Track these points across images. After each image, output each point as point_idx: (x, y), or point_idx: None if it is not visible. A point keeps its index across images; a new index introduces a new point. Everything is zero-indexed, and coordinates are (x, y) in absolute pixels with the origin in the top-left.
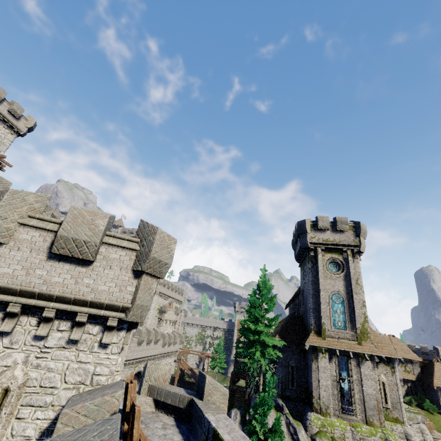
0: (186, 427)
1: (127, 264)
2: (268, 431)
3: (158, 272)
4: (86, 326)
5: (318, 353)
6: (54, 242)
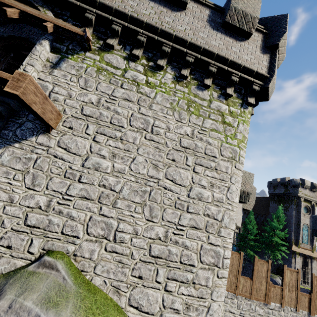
0: None
1: None
2: None
3: None
4: None
5: (296, 254)
6: None
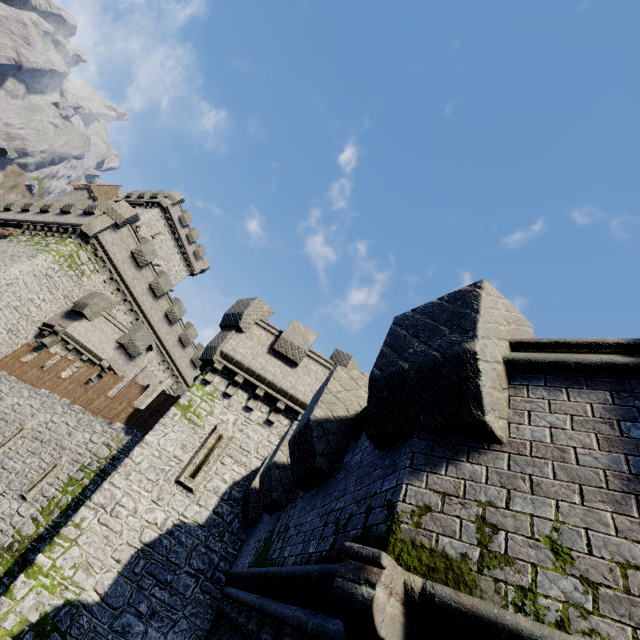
0: None
1: (321, 378)
2: None
3: None
4: (279, 416)
5: None
6: (277, 340)
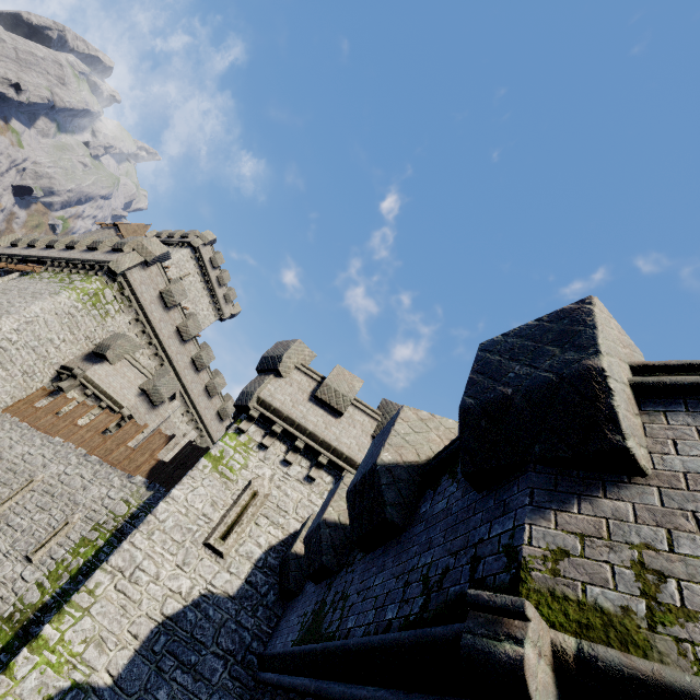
0: None
1: (368, 430)
2: None
3: None
4: (321, 472)
5: None
6: (319, 387)
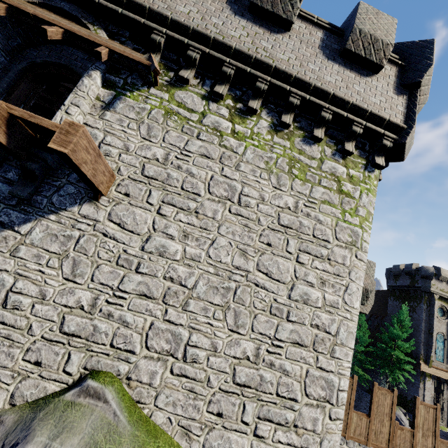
0: None
1: None
2: None
3: None
4: None
5: (425, 377)
6: None
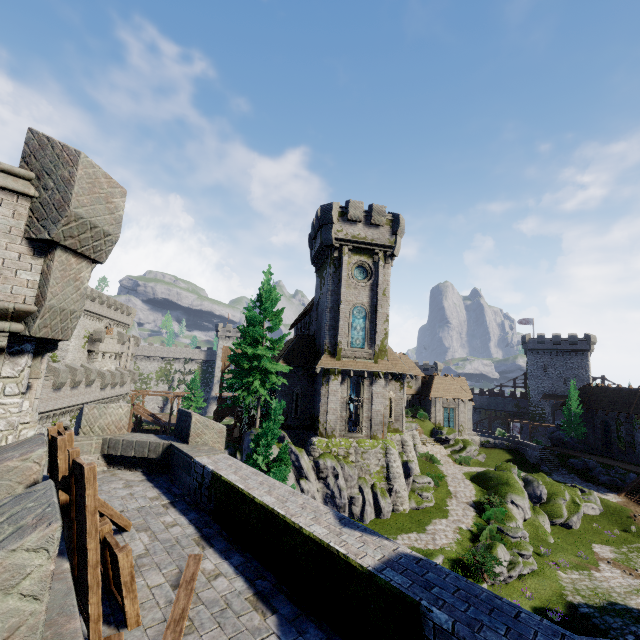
0: (164, 479)
1: (11, 226)
2: (273, 463)
3: (90, 249)
4: None
5: (330, 376)
6: None
